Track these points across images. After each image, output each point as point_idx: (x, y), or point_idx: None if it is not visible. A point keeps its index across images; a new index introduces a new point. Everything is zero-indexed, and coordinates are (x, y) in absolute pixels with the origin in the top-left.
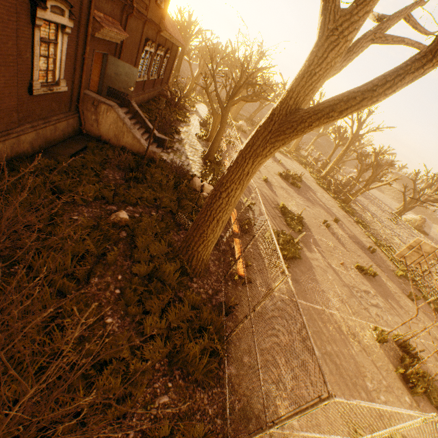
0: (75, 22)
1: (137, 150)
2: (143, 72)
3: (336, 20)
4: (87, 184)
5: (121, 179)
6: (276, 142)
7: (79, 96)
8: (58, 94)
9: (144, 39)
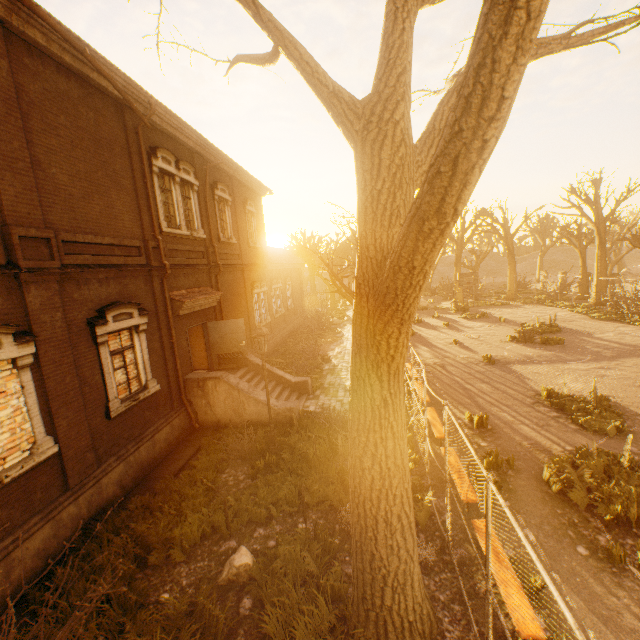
0: (152, 314)
1: (267, 418)
2: (264, 315)
3: (361, 115)
4: (192, 513)
5: (246, 478)
6: (386, 327)
7: (179, 385)
8: (150, 398)
9: (249, 284)
